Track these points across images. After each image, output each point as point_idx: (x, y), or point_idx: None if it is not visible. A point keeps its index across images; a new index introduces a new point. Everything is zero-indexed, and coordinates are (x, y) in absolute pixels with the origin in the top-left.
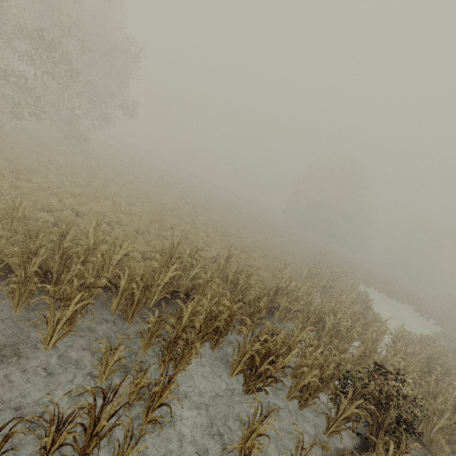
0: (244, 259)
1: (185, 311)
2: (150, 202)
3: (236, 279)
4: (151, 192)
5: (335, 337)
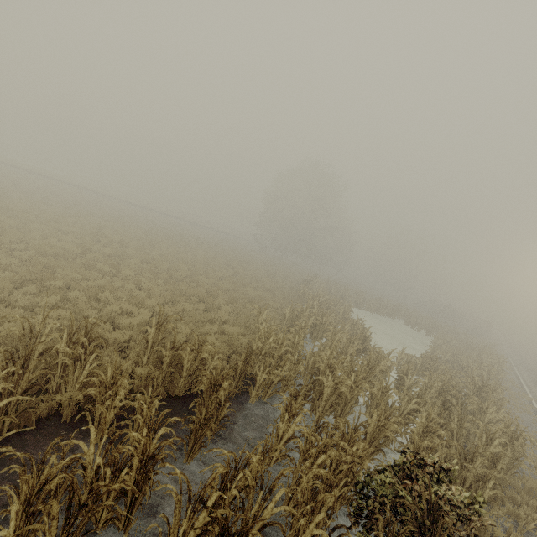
0: (202, 313)
1: (16, 501)
2: (29, 249)
3: (177, 358)
4: (37, 232)
5: (337, 402)
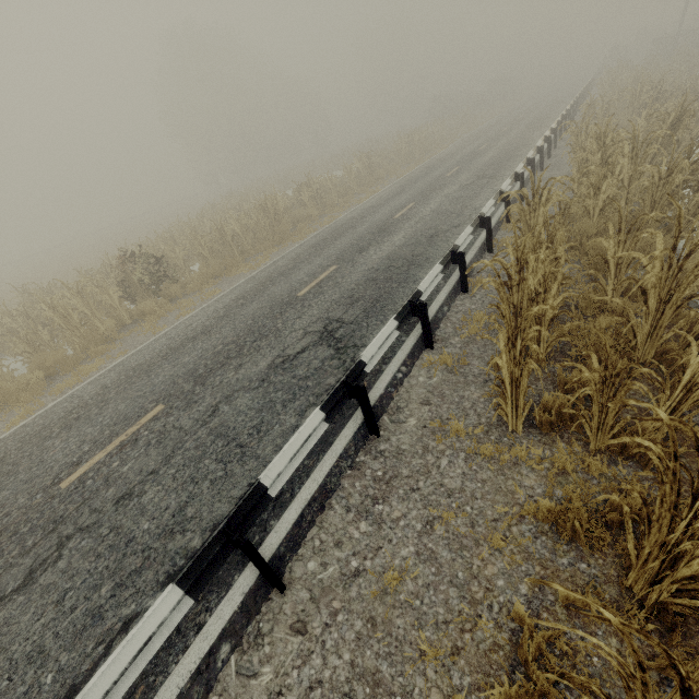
0: None
1: None
2: None
3: None
4: None
5: None
